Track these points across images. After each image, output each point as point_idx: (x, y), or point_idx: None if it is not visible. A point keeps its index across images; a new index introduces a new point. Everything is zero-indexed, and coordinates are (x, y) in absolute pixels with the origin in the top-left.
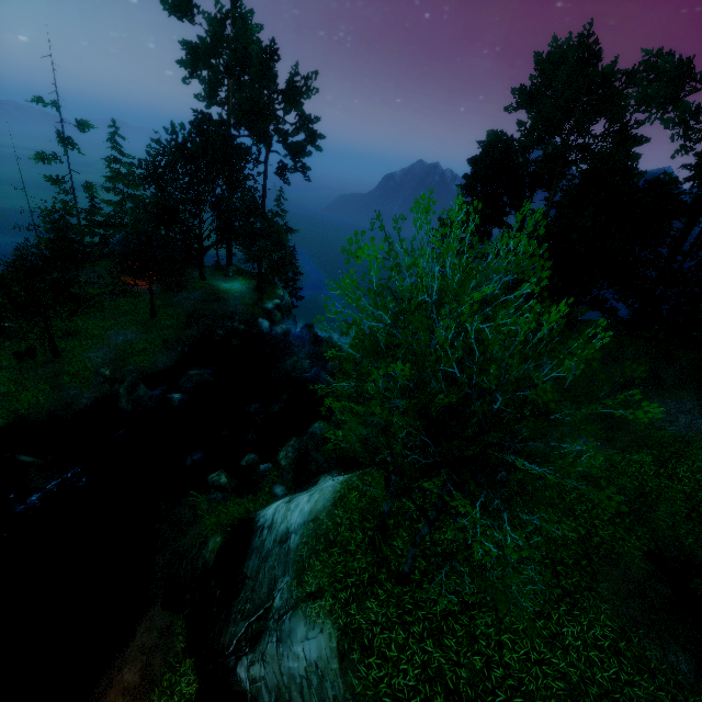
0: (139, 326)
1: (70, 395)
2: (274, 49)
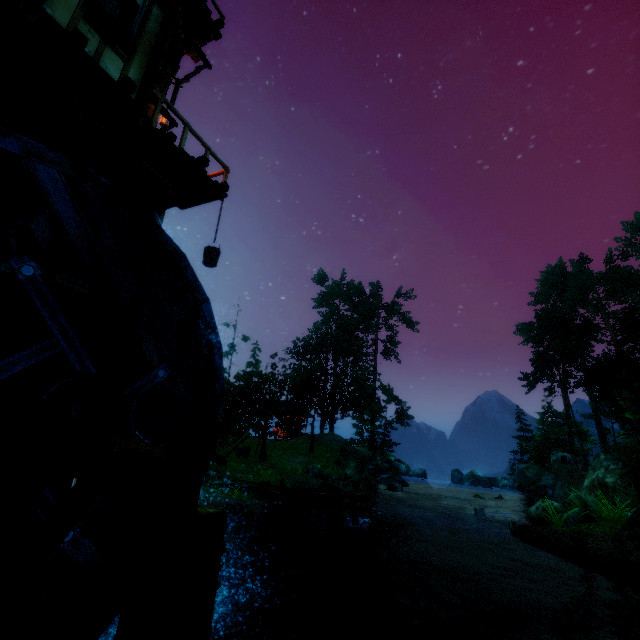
0: (305, 455)
1: (299, 478)
2: (379, 287)
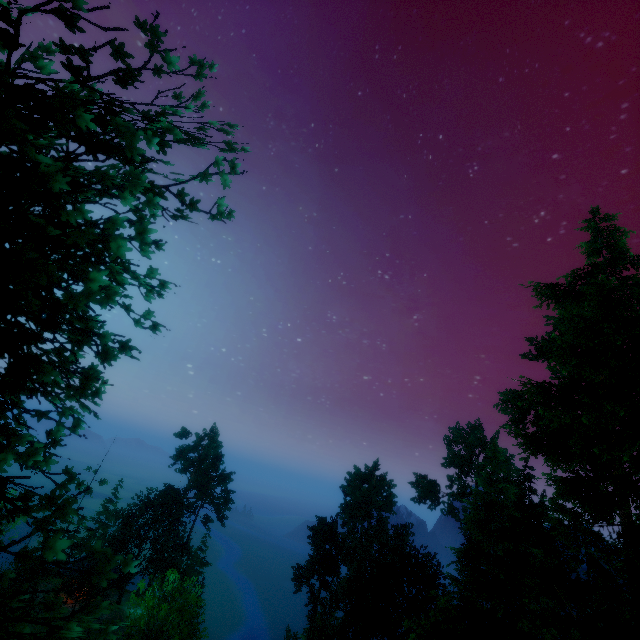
0: None
1: None
2: (220, 456)
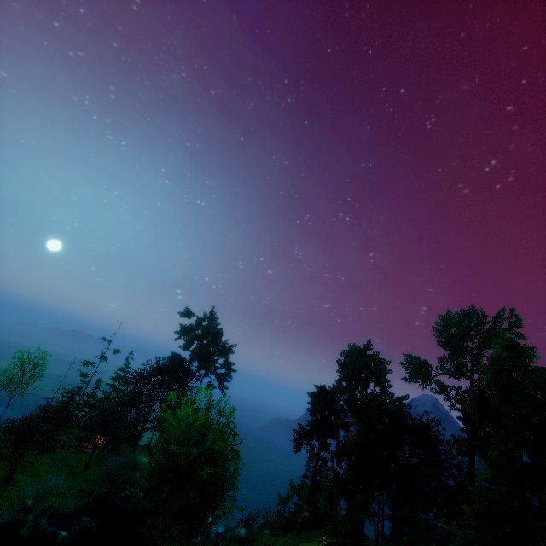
0: (71, 475)
1: None
2: (221, 332)
